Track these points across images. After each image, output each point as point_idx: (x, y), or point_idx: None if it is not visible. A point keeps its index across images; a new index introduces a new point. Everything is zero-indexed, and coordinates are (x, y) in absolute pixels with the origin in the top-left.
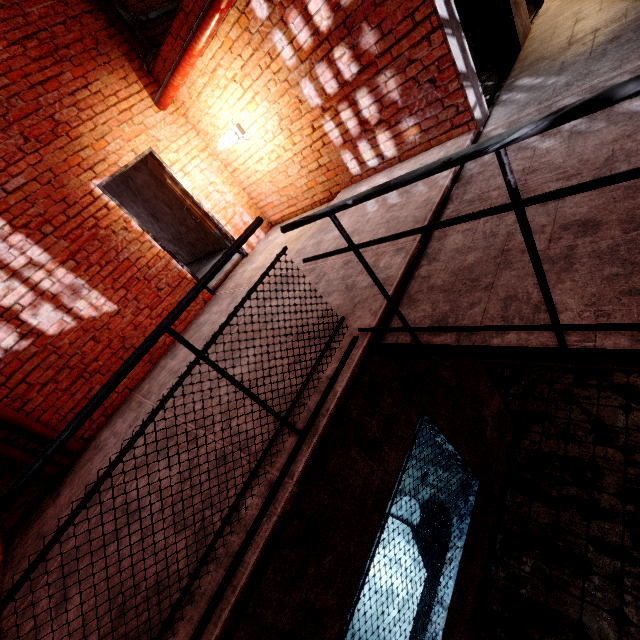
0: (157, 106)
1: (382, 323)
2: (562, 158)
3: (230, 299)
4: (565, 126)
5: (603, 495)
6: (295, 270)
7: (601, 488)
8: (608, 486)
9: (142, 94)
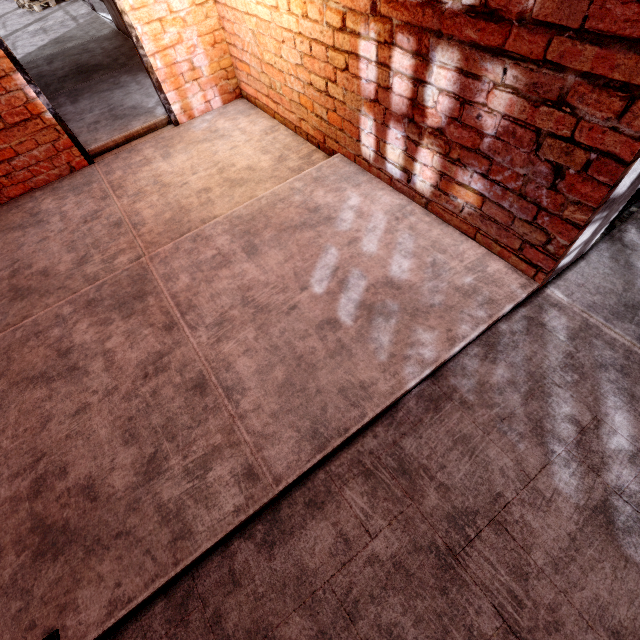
0: None
1: (115, 625)
2: (546, 558)
3: (92, 209)
4: (614, 469)
5: None
6: (160, 287)
7: None
8: None
9: None
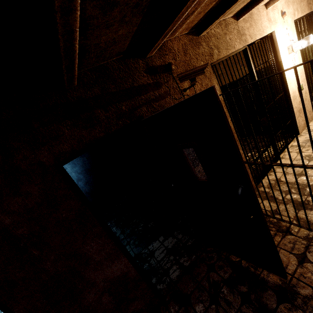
0: None
1: None
2: None
3: None
4: None
5: None
6: None
7: None
8: None
9: None
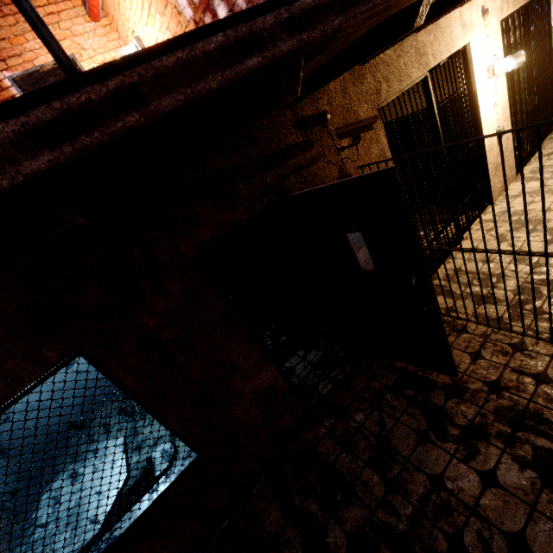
0: (88, 16)
1: None
2: None
3: None
4: None
5: (336, 528)
6: None
7: (340, 519)
8: (347, 520)
9: (75, 2)
